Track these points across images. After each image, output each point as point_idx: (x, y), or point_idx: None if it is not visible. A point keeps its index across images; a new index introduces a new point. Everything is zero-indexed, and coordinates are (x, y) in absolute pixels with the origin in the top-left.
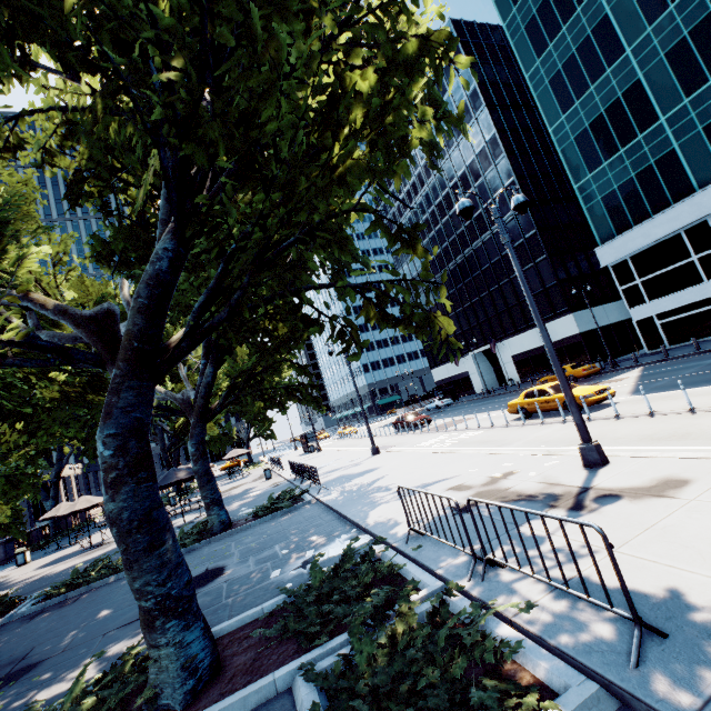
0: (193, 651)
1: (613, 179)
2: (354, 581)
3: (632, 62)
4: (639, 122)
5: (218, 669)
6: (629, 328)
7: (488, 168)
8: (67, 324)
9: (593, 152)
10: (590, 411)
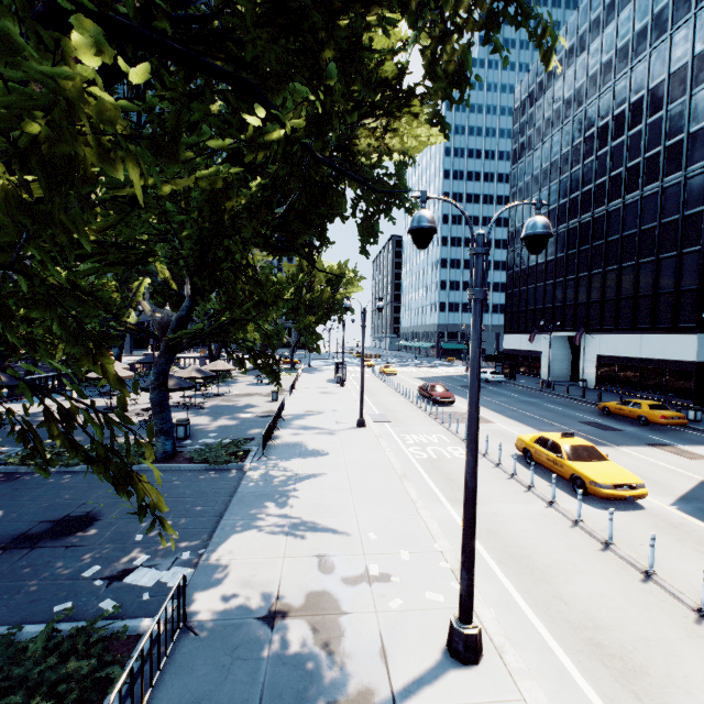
0: None
1: None
2: (20, 697)
3: None
4: None
5: None
6: None
7: (678, 98)
8: None
9: None
10: (596, 503)
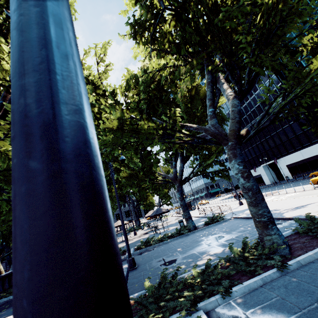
0: (283, 238)
1: None
2: None
3: None
4: None
5: (290, 247)
6: None
7: (266, 80)
8: (201, 131)
9: None
10: None
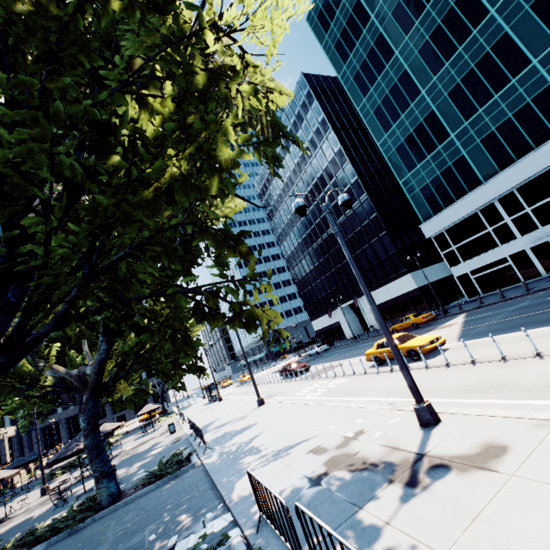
0: None
1: (426, 176)
2: None
3: (427, 99)
4: (437, 138)
5: None
6: (453, 281)
7: (338, 171)
8: None
9: (409, 158)
10: (428, 358)
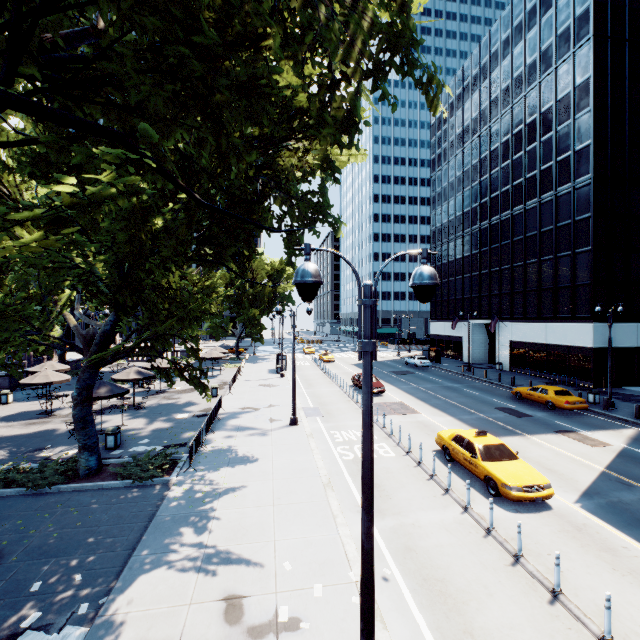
0: None
1: None
2: None
3: None
4: None
5: None
6: None
7: (564, 121)
8: None
9: None
10: (508, 505)
